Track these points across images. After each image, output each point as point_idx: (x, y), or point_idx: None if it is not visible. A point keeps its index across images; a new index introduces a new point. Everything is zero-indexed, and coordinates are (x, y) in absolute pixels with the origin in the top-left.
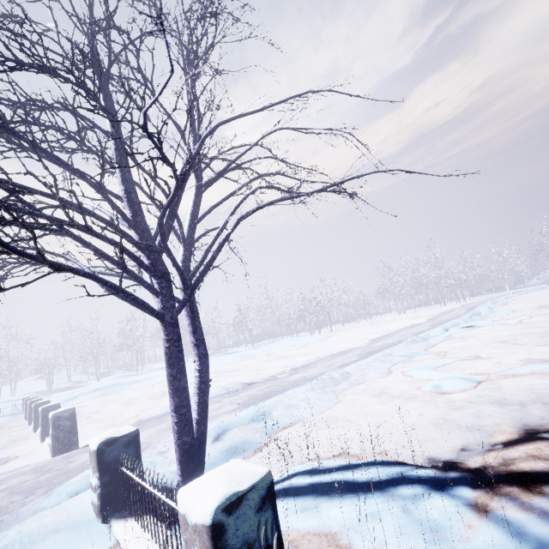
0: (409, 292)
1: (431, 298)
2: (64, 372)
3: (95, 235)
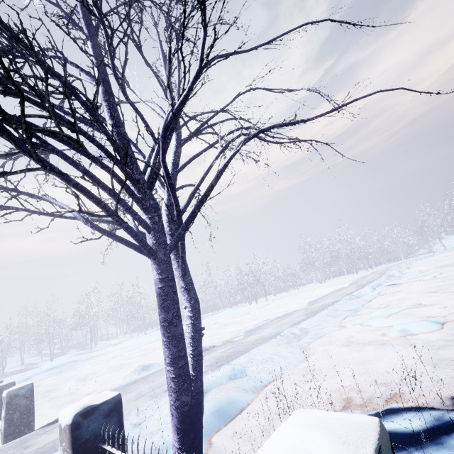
0: (327, 264)
1: (344, 268)
2: (18, 355)
3: (86, 154)
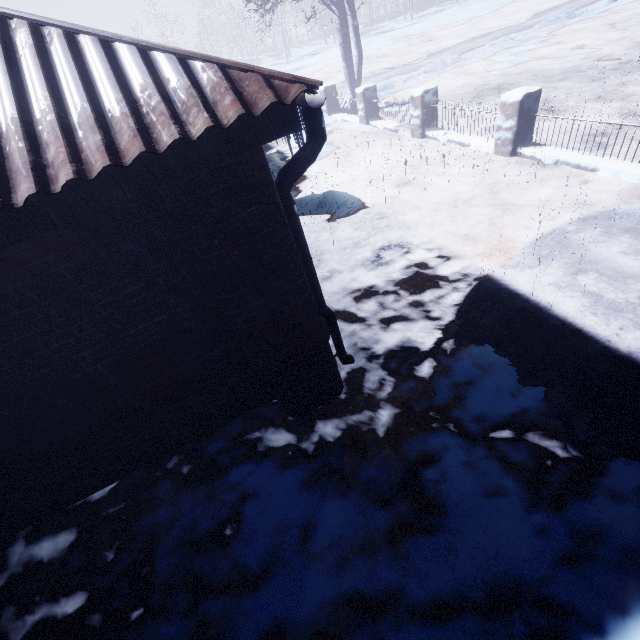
0: None
1: None
2: None
3: None
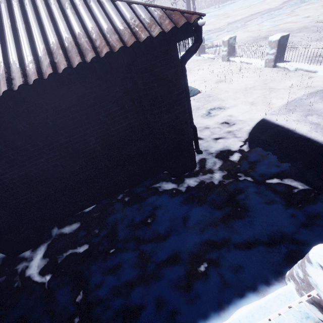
0: None
1: None
2: None
3: None
